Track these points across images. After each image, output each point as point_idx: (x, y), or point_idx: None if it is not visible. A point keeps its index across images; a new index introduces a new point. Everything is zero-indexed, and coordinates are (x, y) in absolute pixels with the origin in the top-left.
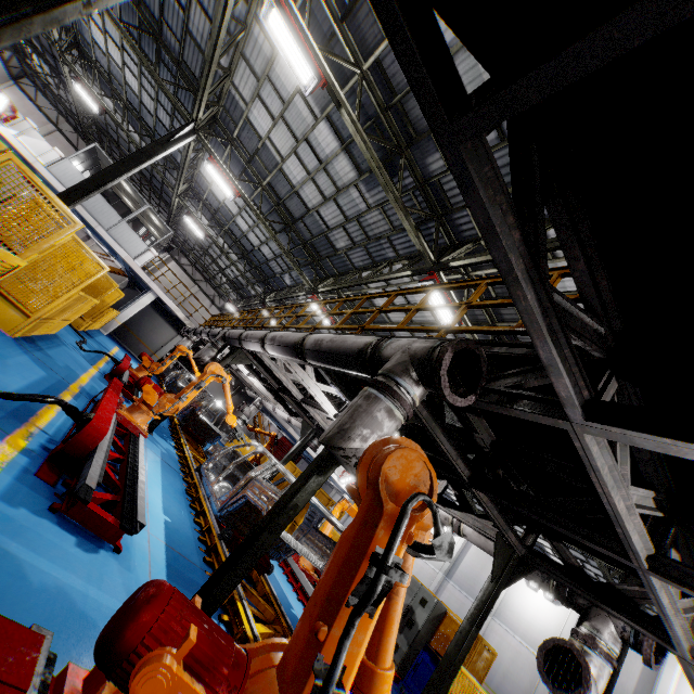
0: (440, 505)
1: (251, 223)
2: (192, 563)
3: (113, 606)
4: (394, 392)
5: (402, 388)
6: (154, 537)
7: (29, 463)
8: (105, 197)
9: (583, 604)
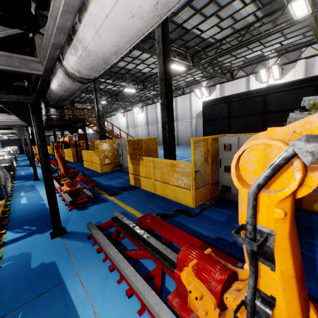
0: None
1: None
2: None
3: None
4: None
5: None
6: None
7: None
8: None
9: None
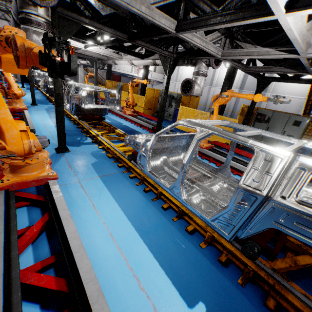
0: (146, 58)
1: None
2: (72, 130)
3: None
4: (27, 20)
5: (30, 15)
6: (52, 131)
7: None
8: None
9: (195, 62)
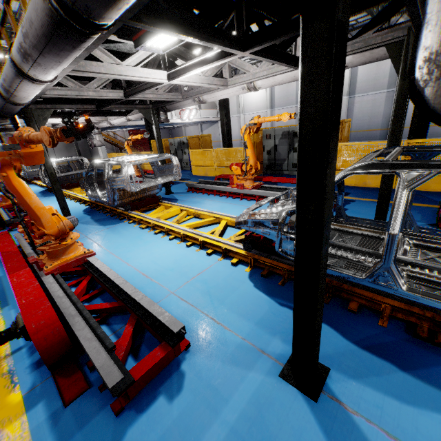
0: None
1: None
2: (209, 268)
3: (247, 395)
4: None
5: None
6: (178, 290)
7: (46, 406)
8: None
9: None
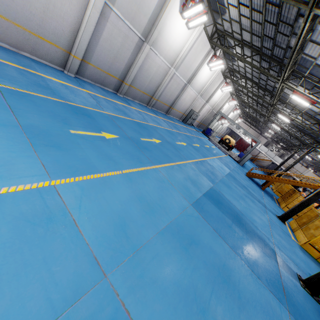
0: None
1: (317, 157)
2: None
3: None
4: None
5: None
6: None
7: None
8: (270, 150)
9: None
